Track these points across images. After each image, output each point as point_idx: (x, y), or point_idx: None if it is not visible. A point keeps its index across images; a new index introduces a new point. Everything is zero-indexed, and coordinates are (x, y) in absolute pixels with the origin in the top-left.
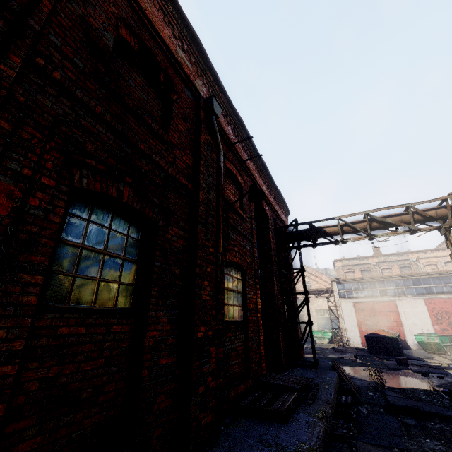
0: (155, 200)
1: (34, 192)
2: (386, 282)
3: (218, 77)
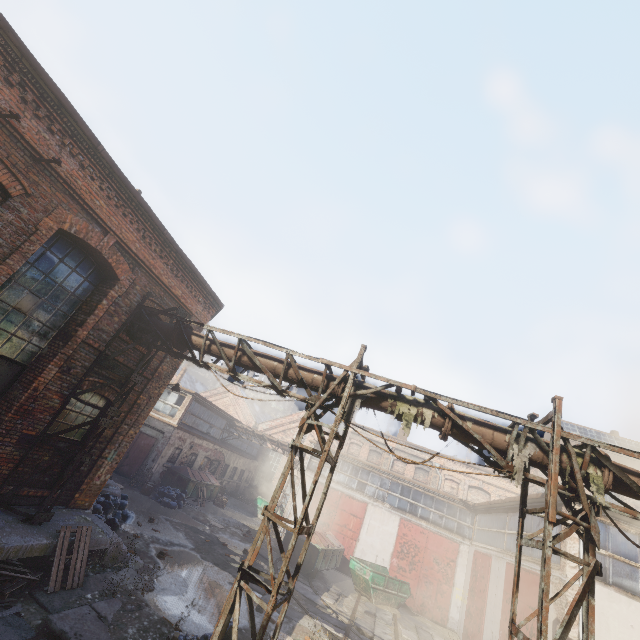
0: None
1: None
2: (372, 474)
3: None
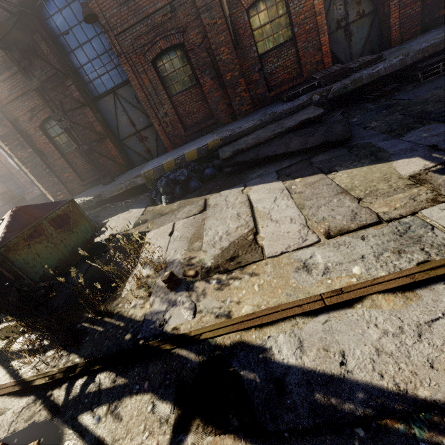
0: (172, 33)
1: (147, 73)
2: None
3: None
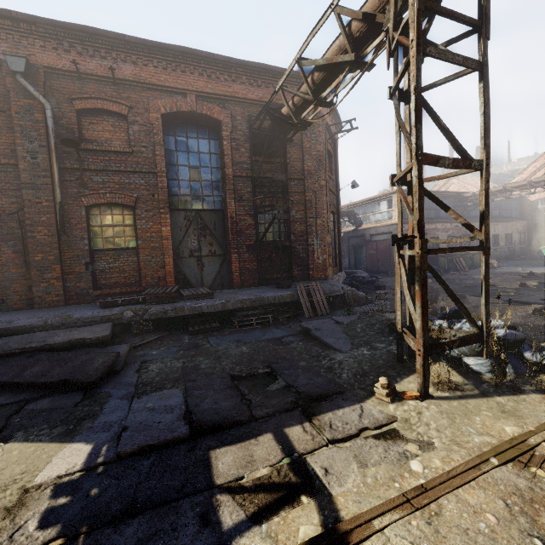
0: None
1: None
2: None
3: (13, 13)
